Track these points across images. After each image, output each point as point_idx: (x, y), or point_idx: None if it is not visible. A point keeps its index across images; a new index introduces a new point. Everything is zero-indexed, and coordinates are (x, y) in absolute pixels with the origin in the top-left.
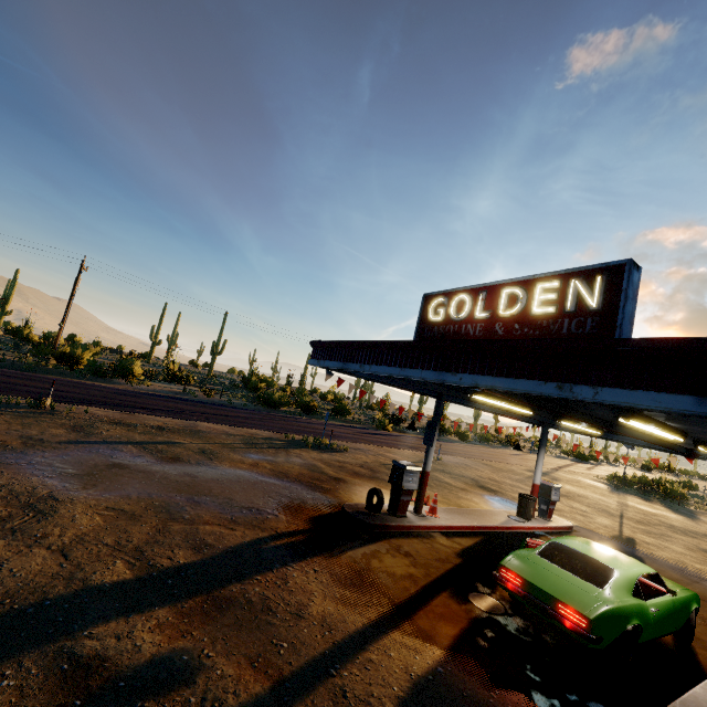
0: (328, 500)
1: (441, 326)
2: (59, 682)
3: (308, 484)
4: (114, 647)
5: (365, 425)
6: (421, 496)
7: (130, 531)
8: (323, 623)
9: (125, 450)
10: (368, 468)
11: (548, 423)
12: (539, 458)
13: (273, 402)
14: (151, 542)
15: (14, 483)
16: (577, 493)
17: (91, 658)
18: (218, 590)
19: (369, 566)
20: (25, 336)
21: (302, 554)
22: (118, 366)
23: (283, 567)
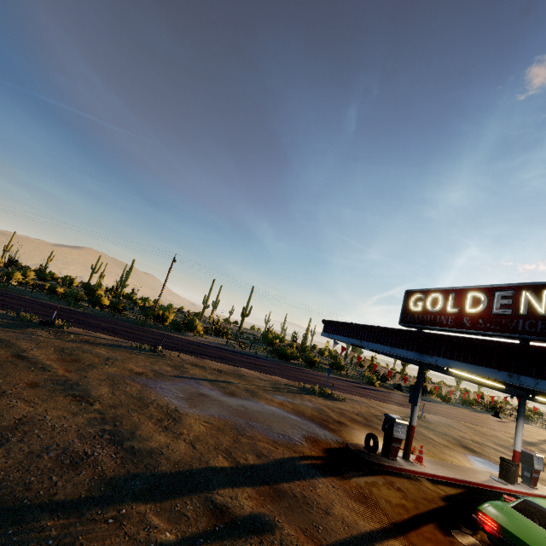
0: (335, 438)
1: (420, 315)
2: (210, 513)
3: (319, 423)
4: (231, 503)
5: (356, 380)
6: (408, 445)
7: (220, 438)
8: (342, 521)
9: (204, 384)
10: (362, 417)
11: (524, 396)
12: (518, 427)
13: (286, 356)
14: (233, 447)
15: (158, 399)
16: None
17: (221, 505)
18: (275, 484)
19: (370, 491)
20: (134, 300)
21: (322, 472)
22: (188, 324)
23: (311, 479)
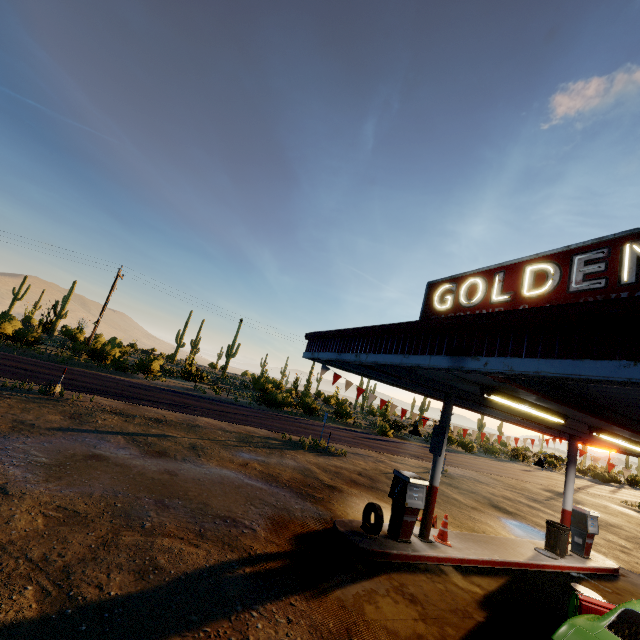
0: (319, 513)
1: (449, 314)
2: None
3: (299, 491)
4: None
5: (365, 430)
6: (428, 517)
7: (70, 541)
8: None
9: (112, 440)
10: (367, 477)
11: (576, 436)
12: (568, 478)
13: (276, 402)
14: (88, 560)
15: None
16: (608, 521)
17: None
18: None
19: (362, 615)
20: (73, 336)
21: (275, 589)
22: (139, 362)
23: (246, 610)
